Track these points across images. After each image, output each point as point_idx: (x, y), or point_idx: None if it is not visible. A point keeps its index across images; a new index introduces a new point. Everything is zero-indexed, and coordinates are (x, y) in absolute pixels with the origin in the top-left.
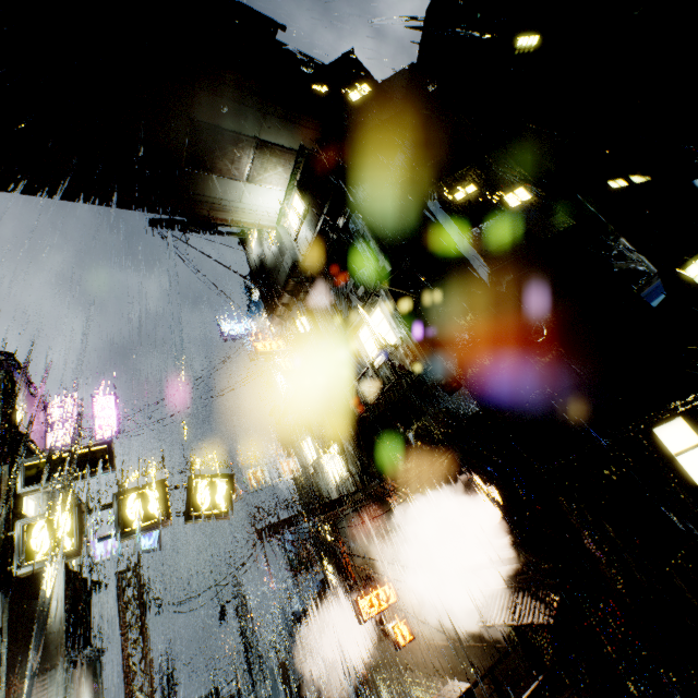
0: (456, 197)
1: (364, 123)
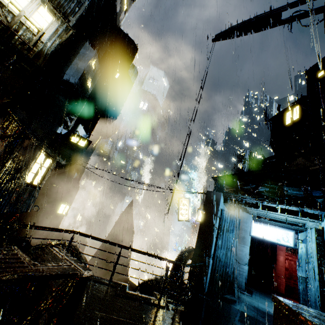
0: (93, 62)
1: (119, 11)
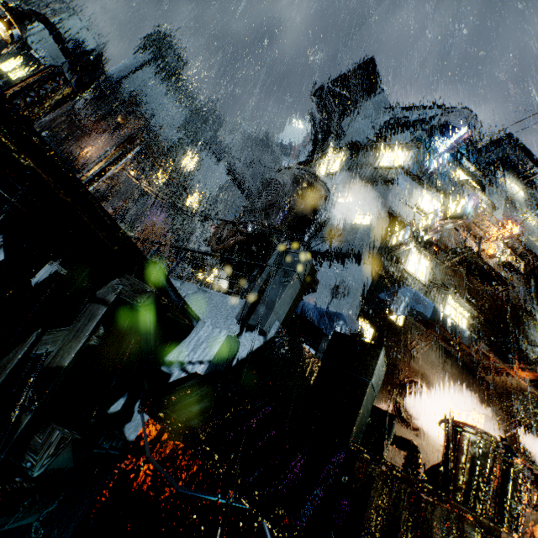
0: None
1: None
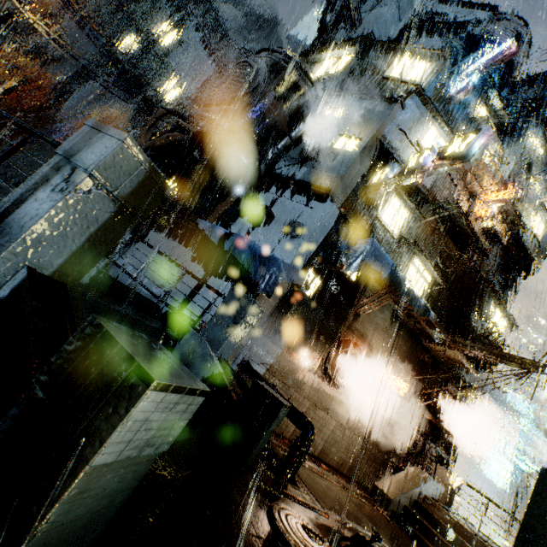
0: None
1: None
